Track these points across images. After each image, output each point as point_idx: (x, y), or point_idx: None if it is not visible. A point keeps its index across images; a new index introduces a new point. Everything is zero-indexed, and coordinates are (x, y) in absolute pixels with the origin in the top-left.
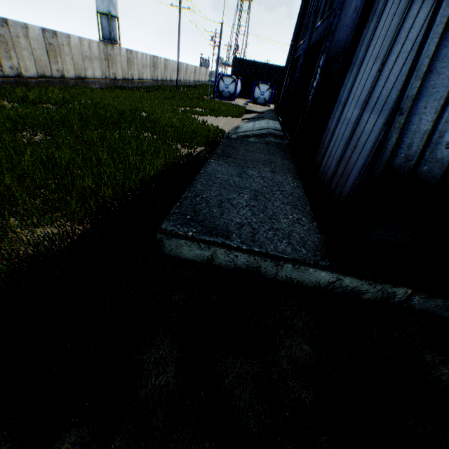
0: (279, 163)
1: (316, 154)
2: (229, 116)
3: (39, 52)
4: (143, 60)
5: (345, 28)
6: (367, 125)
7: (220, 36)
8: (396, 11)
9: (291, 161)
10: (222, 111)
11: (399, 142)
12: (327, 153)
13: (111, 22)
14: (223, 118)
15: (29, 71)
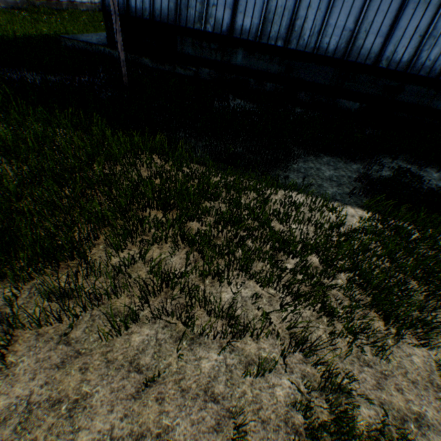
0: None
1: None
2: None
3: None
4: None
5: None
6: None
7: None
8: None
9: None
10: None
11: None
12: None
13: None
14: None
15: None
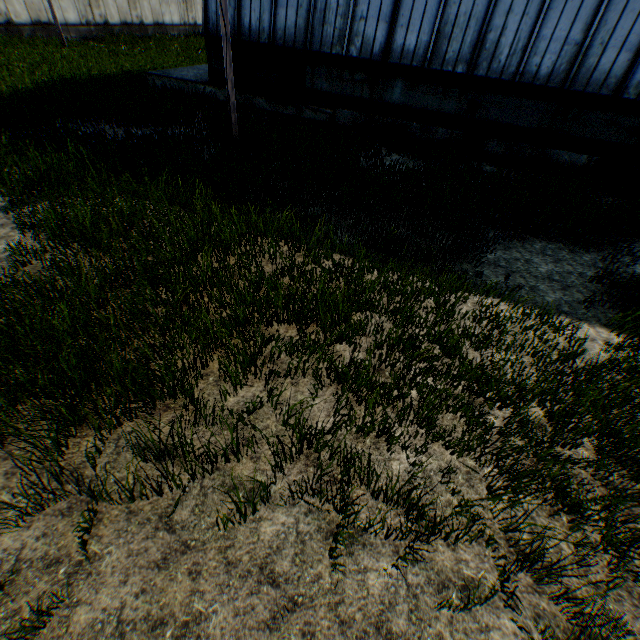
0: None
1: None
2: None
3: (121, 1)
4: None
5: None
6: None
7: None
8: None
9: None
10: None
11: (209, 19)
12: None
13: None
14: None
15: (113, 20)
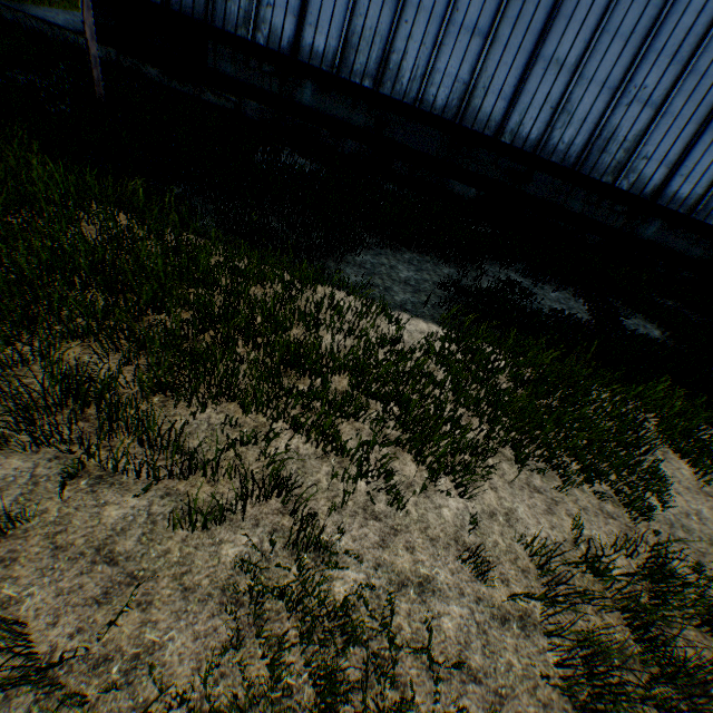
0: None
1: None
2: None
3: None
4: None
5: None
6: None
7: None
8: None
9: None
10: None
11: None
12: None
13: None
14: None
15: None
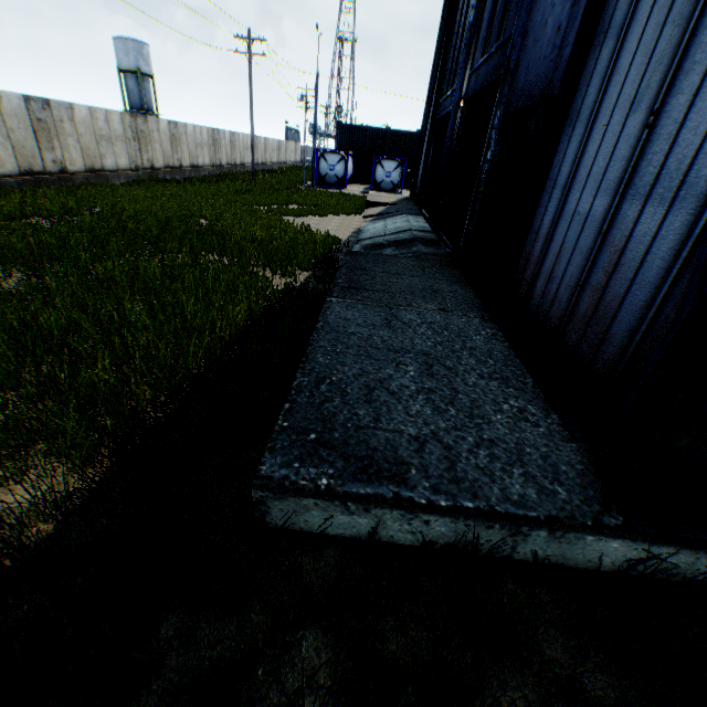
0: (448, 292)
1: (516, 274)
2: (343, 214)
3: (21, 135)
4: (196, 136)
5: (540, 62)
6: (641, 225)
7: (316, 93)
8: (668, 18)
9: (466, 285)
10: (330, 207)
11: None
12: (543, 273)
13: (142, 83)
14: (333, 218)
15: (3, 166)
